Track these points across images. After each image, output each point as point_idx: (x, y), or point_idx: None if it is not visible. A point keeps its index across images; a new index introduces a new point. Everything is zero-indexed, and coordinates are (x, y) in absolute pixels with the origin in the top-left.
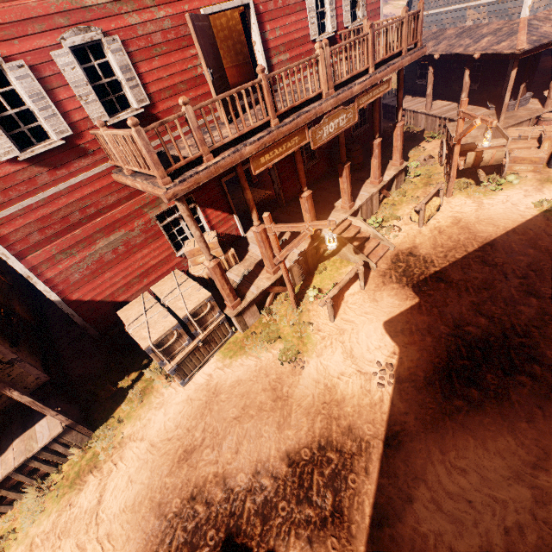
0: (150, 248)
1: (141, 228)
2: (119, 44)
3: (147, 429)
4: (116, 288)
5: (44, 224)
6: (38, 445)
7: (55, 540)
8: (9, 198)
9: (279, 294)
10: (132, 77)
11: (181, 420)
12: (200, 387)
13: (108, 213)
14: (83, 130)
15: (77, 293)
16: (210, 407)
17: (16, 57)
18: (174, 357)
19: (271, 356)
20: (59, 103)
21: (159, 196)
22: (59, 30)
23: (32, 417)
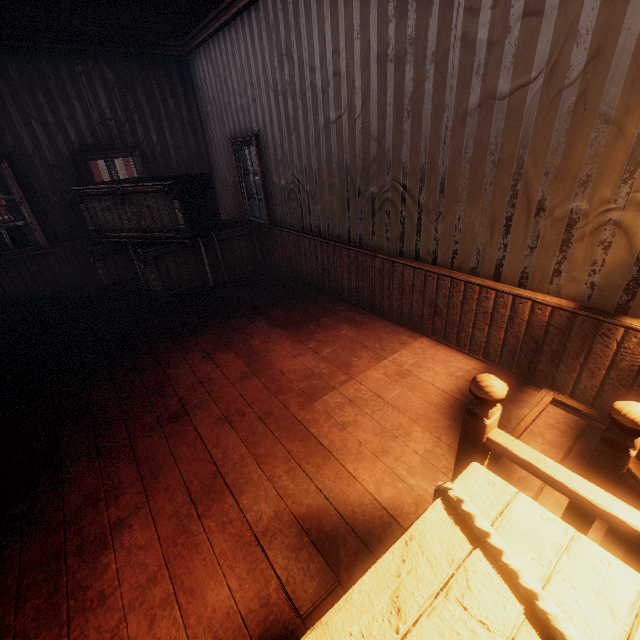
0: None
1: None
2: None
3: None
4: None
5: None
6: None
7: None
8: None
9: None
10: None
11: None
12: None
13: None
14: None
15: None
16: None
17: None
18: None
19: None
20: None
21: None
22: None
23: None
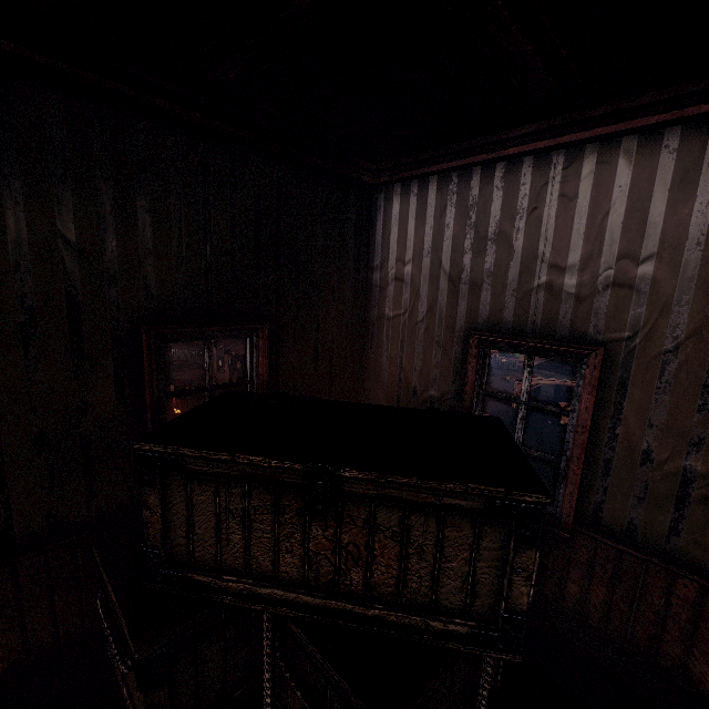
0: None
1: None
2: None
3: None
4: None
5: None
6: None
7: None
8: None
9: None
10: None
11: None
12: None
13: None
14: None
15: None
16: None
17: None
18: None
19: None
20: None
21: None
22: None
23: None
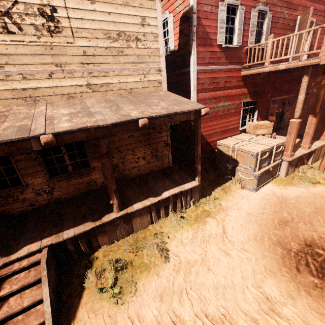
0: (233, 118)
1: (236, 105)
2: (270, 16)
3: (238, 205)
4: (213, 132)
5: (211, 81)
6: (186, 187)
7: (200, 243)
8: (210, 62)
9: (300, 165)
10: (267, 32)
11: (264, 206)
12: (268, 194)
13: (230, 90)
14: (243, 46)
15: (201, 124)
16: (285, 204)
17: (242, 5)
18: (258, 169)
19: (318, 189)
20: (243, 30)
21: (311, 64)
22: (258, 2)
23: (171, 177)
